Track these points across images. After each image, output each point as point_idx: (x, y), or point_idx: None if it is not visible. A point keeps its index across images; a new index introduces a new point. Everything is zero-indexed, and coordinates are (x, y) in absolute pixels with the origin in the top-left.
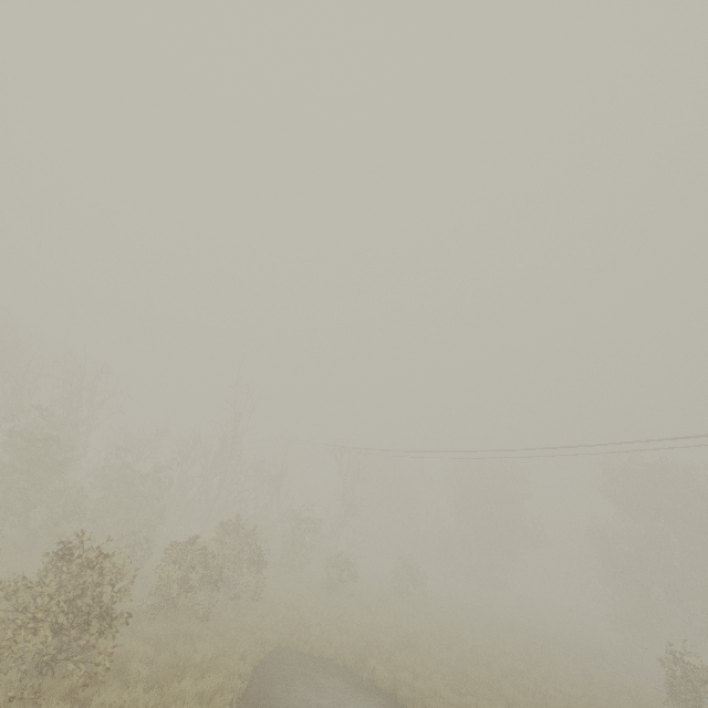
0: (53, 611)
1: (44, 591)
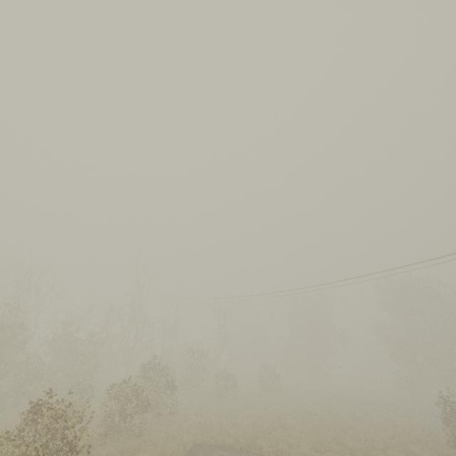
0: (30, 455)
1: (21, 442)
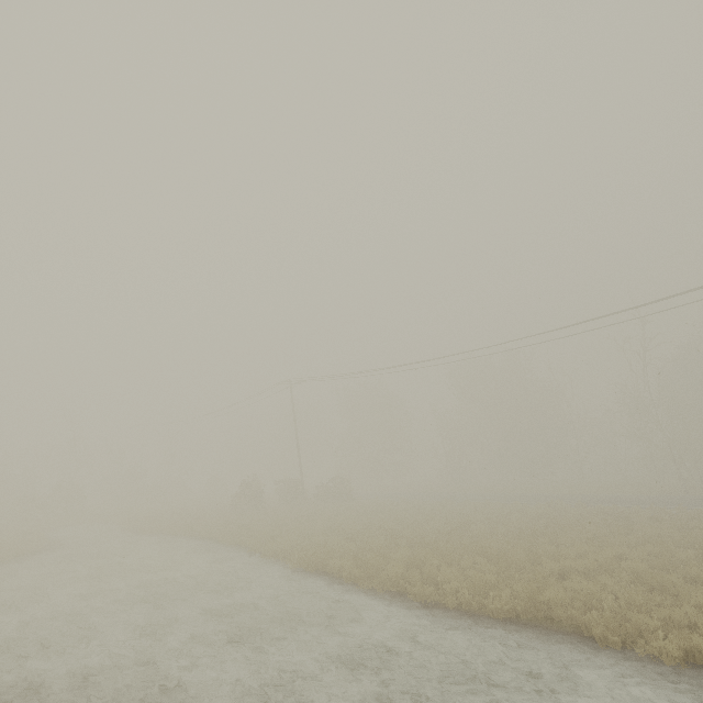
0: None
1: None
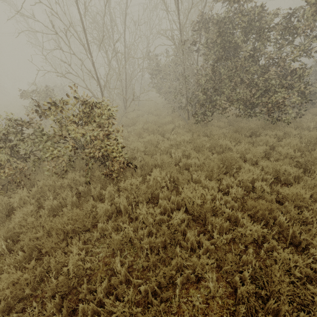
0: None
1: None
